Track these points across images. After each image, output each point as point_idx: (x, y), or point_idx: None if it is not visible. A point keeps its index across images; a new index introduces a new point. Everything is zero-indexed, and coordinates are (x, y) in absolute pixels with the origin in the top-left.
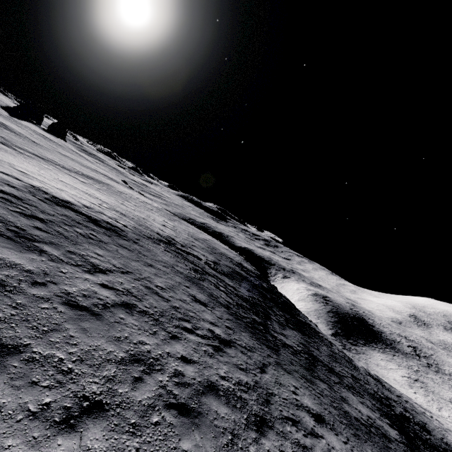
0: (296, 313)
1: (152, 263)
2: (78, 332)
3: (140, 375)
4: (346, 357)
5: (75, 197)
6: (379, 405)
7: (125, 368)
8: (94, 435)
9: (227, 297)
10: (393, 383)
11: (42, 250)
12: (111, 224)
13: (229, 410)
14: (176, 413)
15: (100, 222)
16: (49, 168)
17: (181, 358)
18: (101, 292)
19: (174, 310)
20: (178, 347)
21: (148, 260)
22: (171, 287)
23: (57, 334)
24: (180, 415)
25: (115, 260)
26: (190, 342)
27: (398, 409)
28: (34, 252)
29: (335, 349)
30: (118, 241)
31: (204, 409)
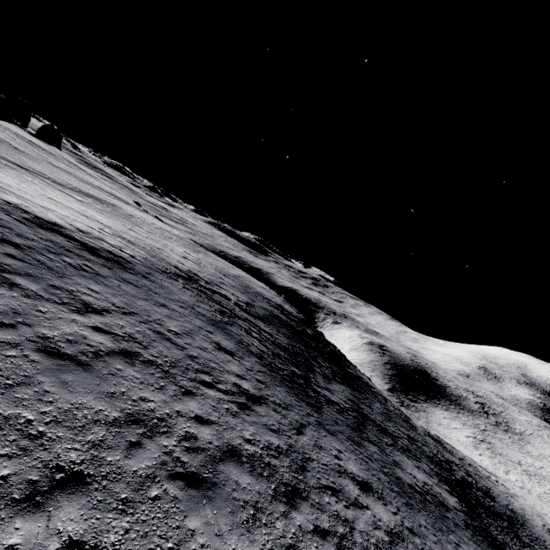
0: (346, 365)
1: (165, 303)
2: (57, 386)
3: (138, 439)
4: (403, 415)
5: (67, 219)
6: (438, 470)
7: (118, 430)
8: (69, 515)
9: (261, 345)
10: (456, 444)
11: (13, 283)
12: (114, 253)
13: (254, 480)
14: (184, 485)
15: (99, 250)
16: (34, 181)
17: (195, 418)
18: (93, 337)
19: (190, 360)
20: (192, 405)
21: (161, 299)
22: (189, 332)
23: (26, 389)
24: (188, 487)
25: (116, 298)
26: (208, 399)
27: (460, 473)
28: (2, 285)
29: (390, 406)
30: (121, 275)
31: (221, 479)
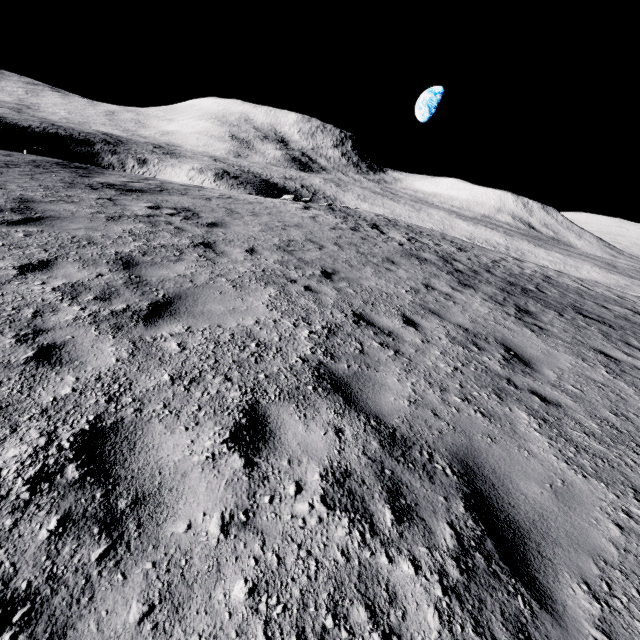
0: None
1: None
2: None
3: None
4: None
5: None
6: None
7: None
8: None
9: None
10: None
11: None
12: None
13: None
14: None
15: None
16: None
17: None
18: None
19: None
20: None
21: None
22: None
23: None
24: None
25: None
26: None
27: None
28: None
29: None
30: None
31: None
